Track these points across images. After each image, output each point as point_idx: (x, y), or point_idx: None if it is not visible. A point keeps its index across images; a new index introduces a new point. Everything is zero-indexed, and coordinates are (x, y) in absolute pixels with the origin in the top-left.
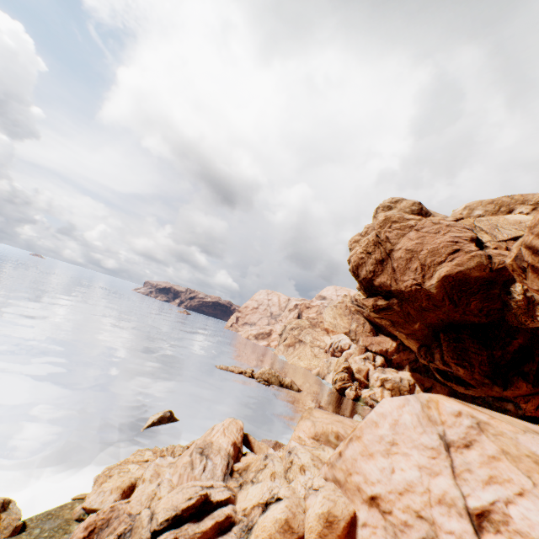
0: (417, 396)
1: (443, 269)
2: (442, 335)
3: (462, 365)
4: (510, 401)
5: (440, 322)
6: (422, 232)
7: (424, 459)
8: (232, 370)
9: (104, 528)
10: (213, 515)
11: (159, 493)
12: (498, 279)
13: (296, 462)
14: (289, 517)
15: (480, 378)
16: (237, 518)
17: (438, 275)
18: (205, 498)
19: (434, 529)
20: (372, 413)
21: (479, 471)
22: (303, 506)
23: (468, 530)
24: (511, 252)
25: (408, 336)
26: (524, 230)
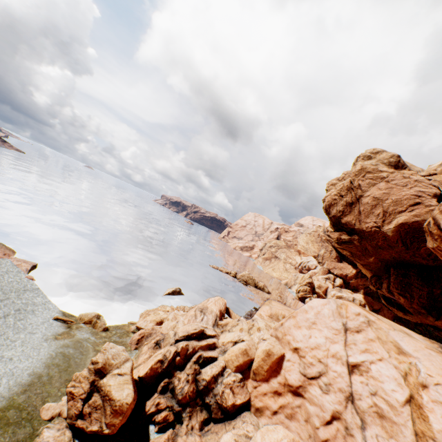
0: (335, 300)
1: (401, 218)
2: (392, 270)
3: (404, 296)
4: None
5: (392, 259)
6: (391, 184)
7: (330, 334)
8: (221, 270)
9: (148, 337)
10: (206, 340)
11: (178, 326)
12: None
13: (255, 325)
14: (247, 348)
15: (417, 308)
16: (218, 345)
17: (396, 222)
18: (203, 331)
19: (326, 368)
20: (305, 305)
21: (360, 345)
22: (256, 346)
23: (345, 371)
24: (429, 218)
25: (363, 266)
26: None
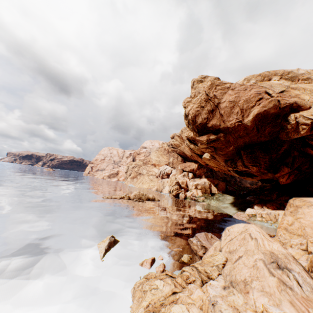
0: None
1: (255, 110)
2: (243, 152)
3: (256, 166)
4: (265, 180)
5: (244, 144)
6: (236, 90)
7: None
8: (115, 198)
9: None
10: None
11: None
12: (281, 113)
13: None
14: None
15: (263, 171)
16: None
17: (253, 114)
18: None
19: None
20: None
21: None
22: None
23: None
24: None
25: (223, 156)
26: (285, 87)
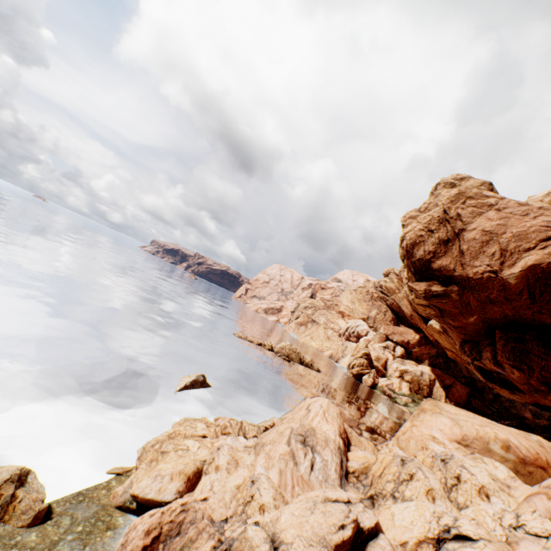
0: None
1: (531, 258)
2: (499, 333)
3: (519, 368)
4: None
5: (502, 318)
6: (504, 213)
7: None
8: (251, 341)
9: (173, 536)
10: None
11: (259, 498)
12: None
13: (467, 480)
14: None
15: (536, 384)
16: None
17: (523, 264)
18: (356, 524)
19: None
20: None
21: None
22: None
23: None
24: None
25: (456, 329)
26: None
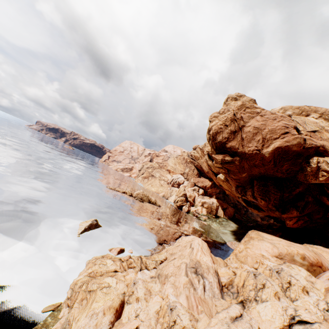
0: None
1: (277, 143)
2: (256, 182)
3: (264, 200)
4: (274, 218)
5: (258, 174)
6: (264, 118)
7: None
8: (118, 191)
9: None
10: None
11: (181, 322)
12: (304, 153)
13: (295, 284)
14: None
15: (271, 207)
16: None
17: (273, 146)
18: None
19: None
20: None
21: None
22: None
23: None
24: None
25: (235, 180)
26: (319, 127)
